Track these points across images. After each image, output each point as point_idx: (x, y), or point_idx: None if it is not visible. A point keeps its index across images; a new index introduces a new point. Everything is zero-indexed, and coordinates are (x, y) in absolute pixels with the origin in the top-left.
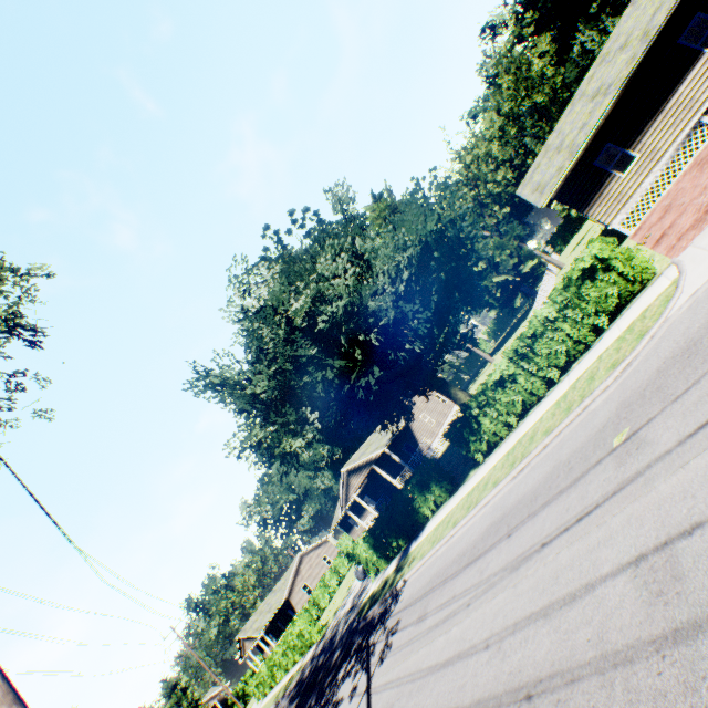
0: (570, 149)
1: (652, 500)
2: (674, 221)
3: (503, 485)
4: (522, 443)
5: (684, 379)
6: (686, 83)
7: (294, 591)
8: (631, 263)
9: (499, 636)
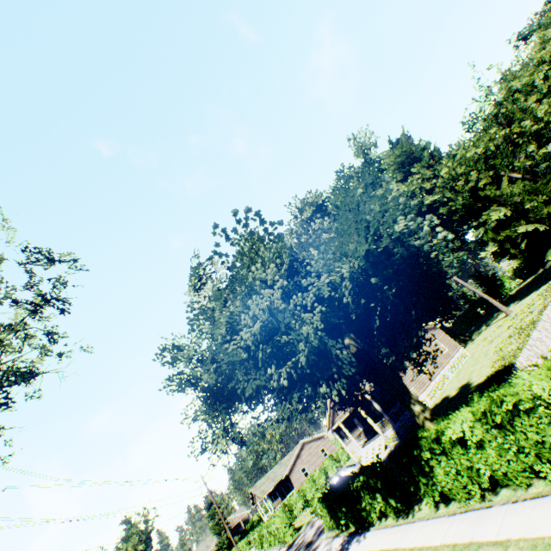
0: None
1: None
2: None
3: None
4: None
5: None
6: None
7: (294, 470)
8: None
9: None
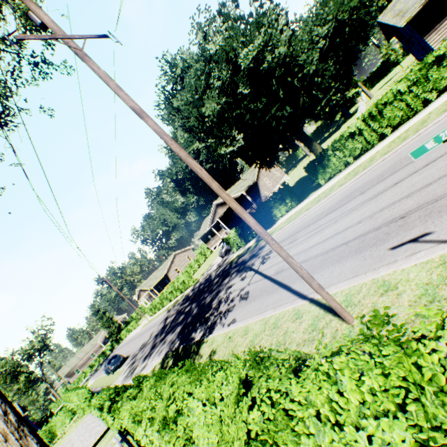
0: None
1: None
2: None
3: (348, 184)
4: (362, 165)
5: None
6: None
7: (170, 271)
8: None
9: (369, 216)
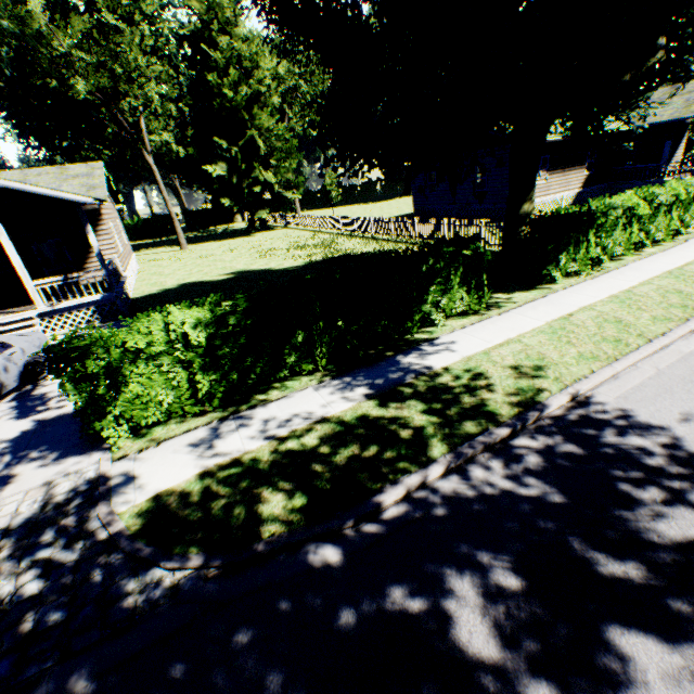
0: None
1: None
2: None
3: None
4: None
5: None
6: (575, 172)
7: None
8: None
9: None
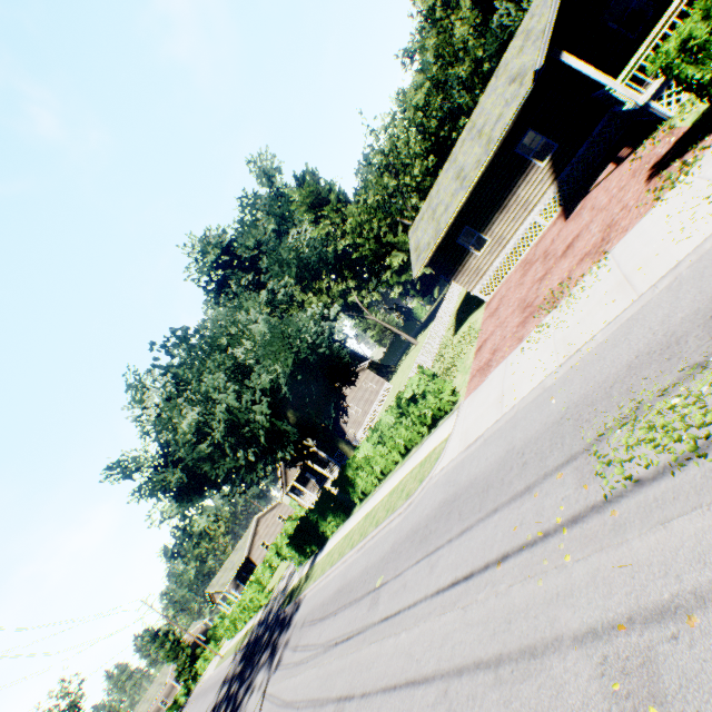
0: (436, 228)
1: (358, 658)
2: (488, 338)
3: (354, 552)
4: (371, 516)
5: (403, 562)
6: (522, 186)
7: (254, 549)
8: (439, 396)
9: (303, 704)
